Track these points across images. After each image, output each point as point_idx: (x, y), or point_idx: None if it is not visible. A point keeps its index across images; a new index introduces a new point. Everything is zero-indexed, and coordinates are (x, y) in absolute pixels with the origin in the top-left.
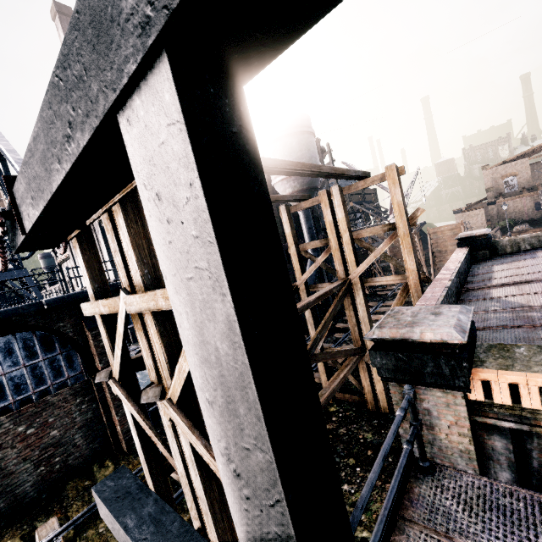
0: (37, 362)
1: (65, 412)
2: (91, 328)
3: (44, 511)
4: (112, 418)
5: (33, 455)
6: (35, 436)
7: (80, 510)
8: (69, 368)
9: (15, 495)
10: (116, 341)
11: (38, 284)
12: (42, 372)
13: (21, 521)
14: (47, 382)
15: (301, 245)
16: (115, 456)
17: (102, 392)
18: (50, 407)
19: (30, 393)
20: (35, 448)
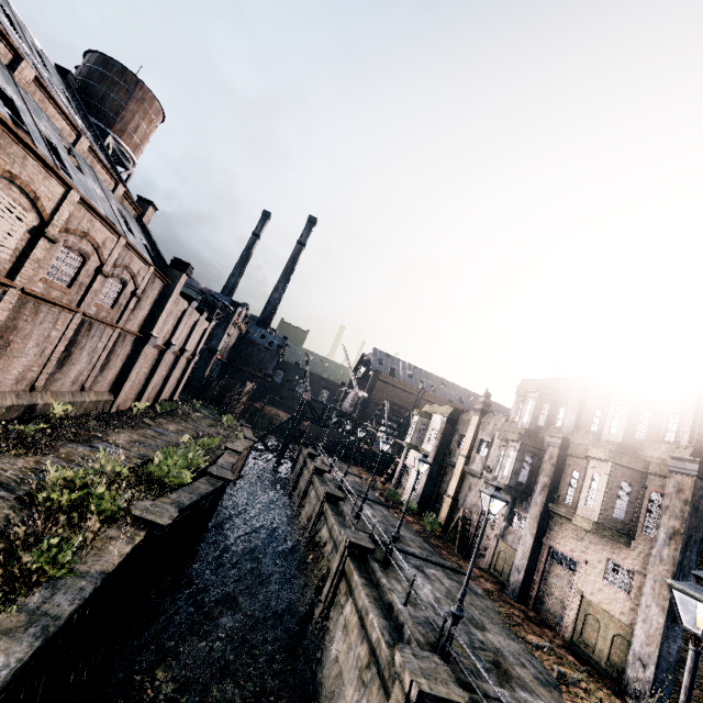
0: None
1: None
2: None
3: None
4: None
5: None
6: None
7: None
8: None
9: None
10: None
11: None
12: None
13: None
14: None
15: None
16: None
17: None
18: None
19: None
20: None
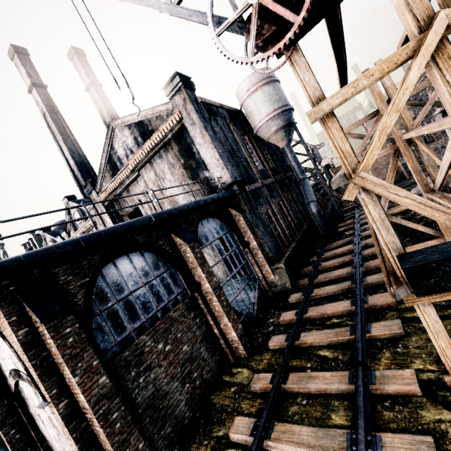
0: (151, 280)
1: (186, 326)
2: (188, 240)
3: (212, 424)
4: (221, 329)
5: (176, 372)
6: (173, 353)
7: (255, 404)
8: (175, 286)
9: (176, 418)
10: (391, 106)
11: (137, 204)
12: (158, 290)
13: (194, 441)
14: (164, 299)
15: (345, 129)
16: (238, 364)
17: (207, 304)
18: (174, 323)
19: (155, 311)
20: (176, 365)
